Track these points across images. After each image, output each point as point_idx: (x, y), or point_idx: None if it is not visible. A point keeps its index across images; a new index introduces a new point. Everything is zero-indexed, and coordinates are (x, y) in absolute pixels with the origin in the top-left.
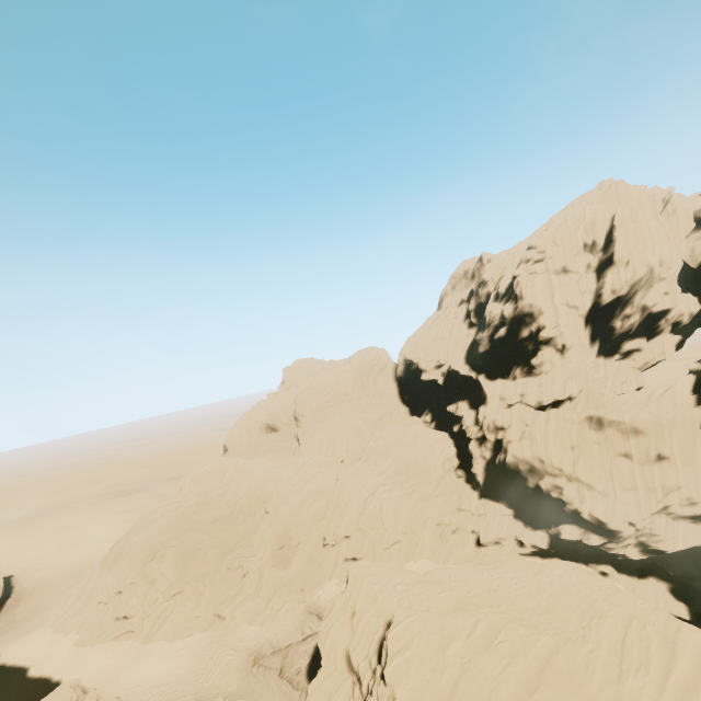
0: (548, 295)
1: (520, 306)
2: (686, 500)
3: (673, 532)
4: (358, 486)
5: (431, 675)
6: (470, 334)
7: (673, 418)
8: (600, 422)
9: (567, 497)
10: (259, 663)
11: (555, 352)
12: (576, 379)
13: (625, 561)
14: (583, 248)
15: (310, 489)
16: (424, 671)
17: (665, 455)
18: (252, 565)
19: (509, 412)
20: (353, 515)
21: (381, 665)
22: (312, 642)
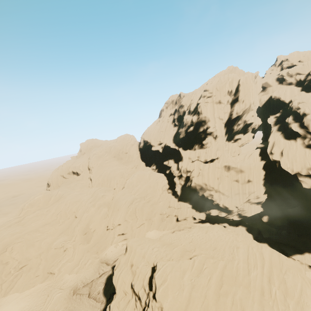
0: (212, 113)
1: (201, 117)
2: (256, 196)
3: (250, 209)
4: (124, 200)
5: (178, 292)
6: (174, 129)
7: (254, 166)
8: (229, 168)
9: (215, 199)
10: (76, 293)
11: (213, 138)
12: (220, 150)
13: (231, 221)
14: (227, 93)
15: (99, 203)
16: (175, 291)
17: (251, 180)
18: (69, 245)
19: (193, 164)
20: (122, 214)
21: (153, 291)
22: (104, 277)
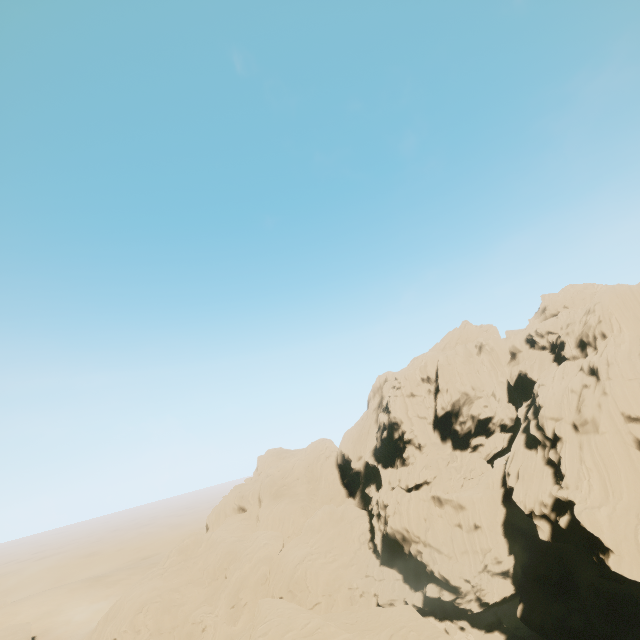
0: (404, 410)
1: (390, 417)
2: (494, 559)
3: (491, 586)
4: (293, 555)
5: None
6: None
7: (480, 497)
8: (440, 500)
9: (425, 560)
10: None
11: (415, 448)
12: (431, 468)
13: (479, 618)
14: (421, 380)
15: (258, 557)
16: None
17: (477, 524)
18: (209, 620)
19: (391, 493)
20: (286, 578)
21: None
22: None
